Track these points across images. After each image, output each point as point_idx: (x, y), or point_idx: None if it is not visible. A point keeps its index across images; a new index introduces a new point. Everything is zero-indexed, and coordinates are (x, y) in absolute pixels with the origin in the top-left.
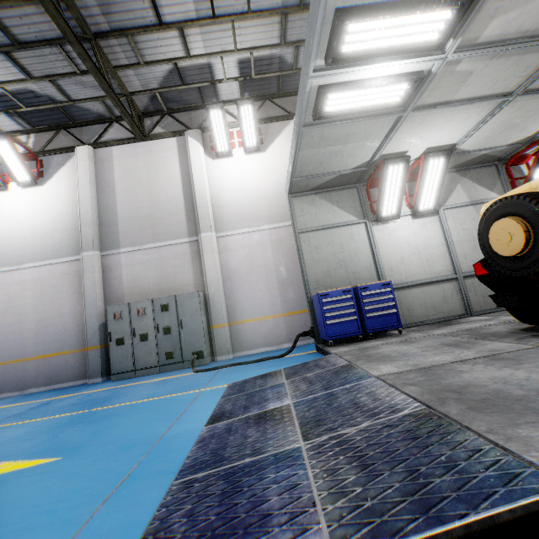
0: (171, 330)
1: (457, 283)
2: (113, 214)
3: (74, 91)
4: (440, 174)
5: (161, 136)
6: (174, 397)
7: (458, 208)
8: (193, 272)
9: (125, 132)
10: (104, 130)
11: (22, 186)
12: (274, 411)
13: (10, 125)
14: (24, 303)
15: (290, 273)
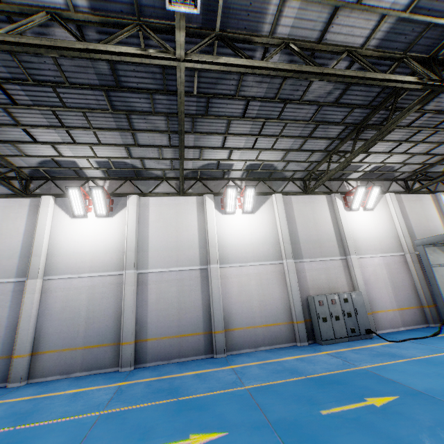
0: (351, 314)
1: None
2: (296, 237)
3: (290, 167)
4: None
5: (317, 193)
6: None
7: None
8: (345, 278)
9: (296, 188)
10: (285, 185)
11: (244, 213)
12: None
13: (236, 175)
14: (250, 288)
15: (397, 284)
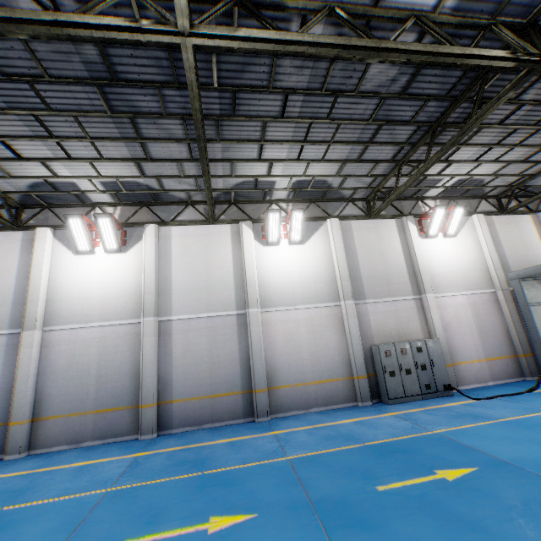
0: (426, 367)
1: None
2: (357, 272)
3: (349, 183)
4: None
5: (384, 216)
6: None
7: None
8: (420, 322)
9: (358, 210)
10: (344, 207)
11: (291, 244)
12: None
13: (281, 196)
14: (299, 337)
15: (485, 328)
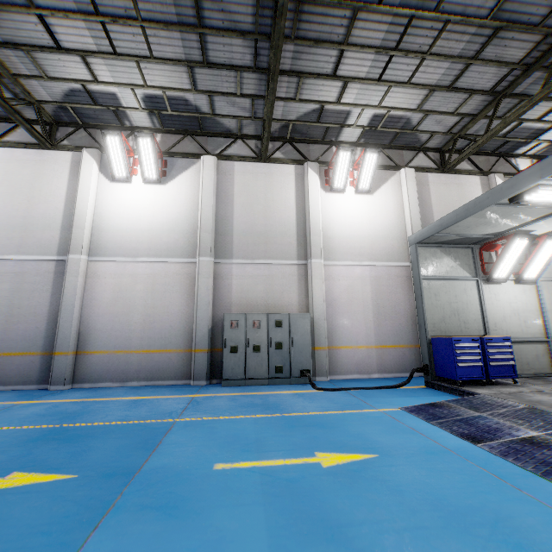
0: (282, 346)
1: (546, 345)
2: (229, 225)
3: (222, 107)
4: (550, 253)
5: (281, 161)
6: (361, 413)
7: (550, 281)
8: (298, 293)
9: (248, 150)
10: (229, 144)
11: (146, 182)
12: (536, 439)
13: (143, 121)
14: (133, 295)
15: (385, 309)
